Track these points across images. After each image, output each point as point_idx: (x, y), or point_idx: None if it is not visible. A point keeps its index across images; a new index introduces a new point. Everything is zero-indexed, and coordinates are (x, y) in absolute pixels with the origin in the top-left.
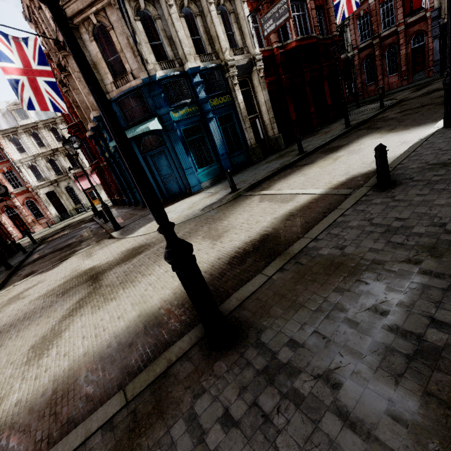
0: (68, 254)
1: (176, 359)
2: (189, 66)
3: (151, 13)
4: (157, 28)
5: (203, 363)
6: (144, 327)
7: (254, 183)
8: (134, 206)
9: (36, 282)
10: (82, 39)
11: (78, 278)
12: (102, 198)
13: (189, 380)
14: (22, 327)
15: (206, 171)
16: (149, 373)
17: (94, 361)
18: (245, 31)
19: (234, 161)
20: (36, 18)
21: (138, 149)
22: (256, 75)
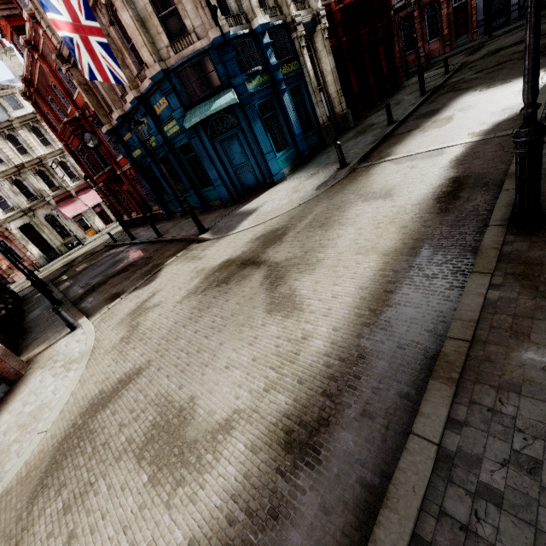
0: (151, 268)
1: (500, 245)
2: (260, 22)
3: None
4: None
5: (534, 238)
6: (407, 256)
7: (363, 155)
8: (180, 217)
9: (148, 294)
10: None
11: (223, 271)
12: (97, 226)
13: (537, 247)
14: (214, 313)
15: (284, 156)
16: (486, 258)
17: (386, 286)
18: None
19: (308, 143)
20: None
21: (204, 133)
22: (319, 37)
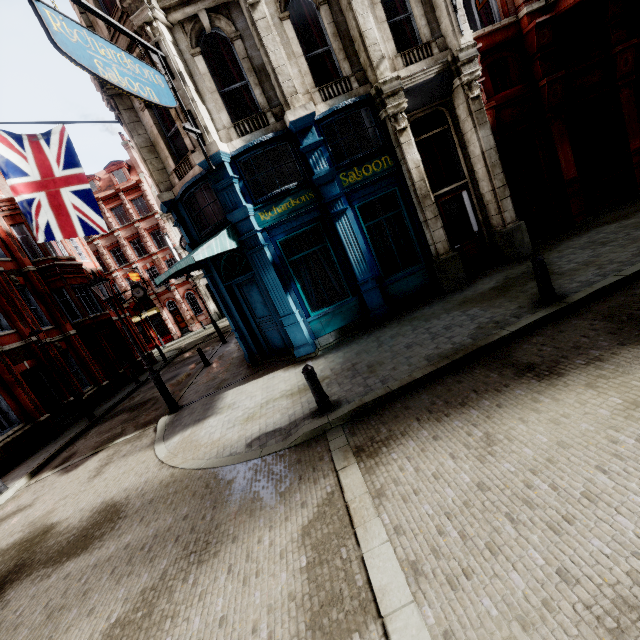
0: (115, 435)
1: None
2: (291, 118)
3: (225, 32)
4: (237, 57)
5: None
6: None
7: (369, 401)
8: None
9: (33, 499)
10: (134, 108)
11: (13, 555)
12: None
13: None
14: None
15: (330, 315)
16: None
17: None
18: (437, 1)
19: (394, 291)
20: None
21: (219, 273)
22: (461, 97)
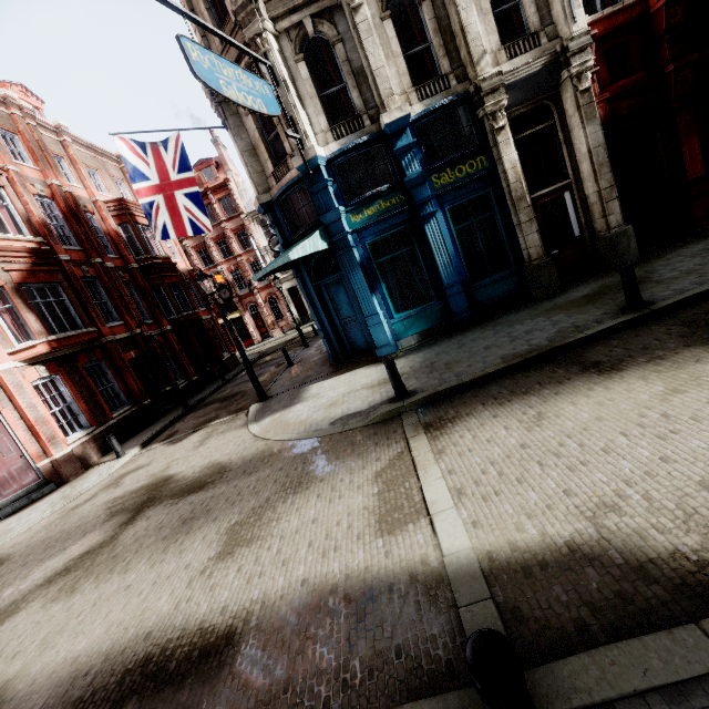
0: (211, 418)
1: None
2: (386, 121)
3: (327, 36)
4: (337, 60)
5: None
6: None
7: (442, 390)
8: None
9: (149, 461)
10: (238, 114)
11: (144, 492)
12: None
13: None
14: (49, 554)
15: (413, 317)
16: None
17: None
18: None
19: (481, 296)
20: None
21: (308, 274)
22: (569, 90)
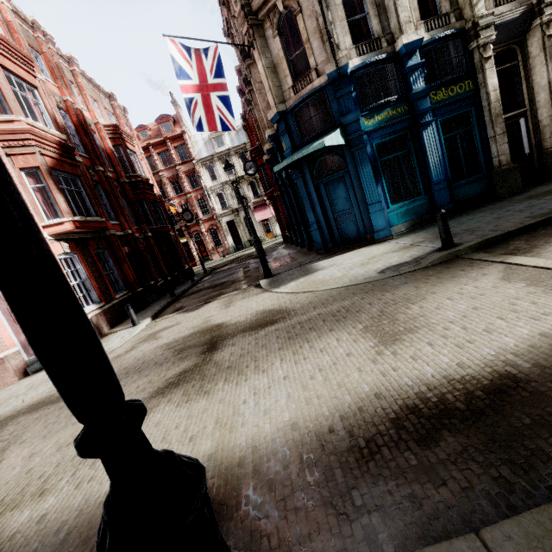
0: (215, 295)
1: None
2: (404, 41)
3: None
4: None
5: None
6: None
7: (493, 236)
8: (300, 247)
9: (175, 322)
10: (265, 37)
11: (201, 335)
12: (276, 232)
13: None
14: (129, 381)
15: (404, 208)
16: None
17: None
18: None
19: (458, 194)
20: (232, 31)
21: (310, 174)
22: (536, 35)
